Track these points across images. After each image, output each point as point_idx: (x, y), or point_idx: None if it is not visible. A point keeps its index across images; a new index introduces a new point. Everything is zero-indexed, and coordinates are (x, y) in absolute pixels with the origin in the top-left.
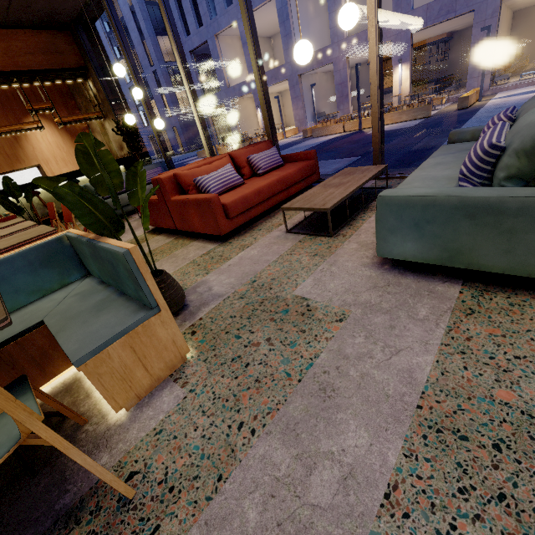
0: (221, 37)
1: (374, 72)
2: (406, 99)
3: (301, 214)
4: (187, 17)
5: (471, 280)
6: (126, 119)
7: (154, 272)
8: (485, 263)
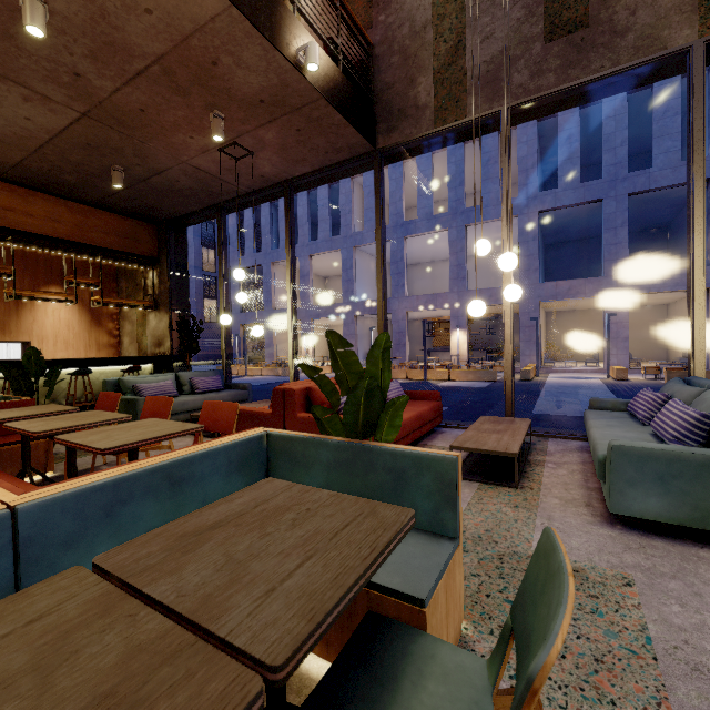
0: (278, 265)
1: (508, 335)
2: (466, 361)
3: None
4: (247, 241)
5: None
6: (222, 319)
7: None
8: None
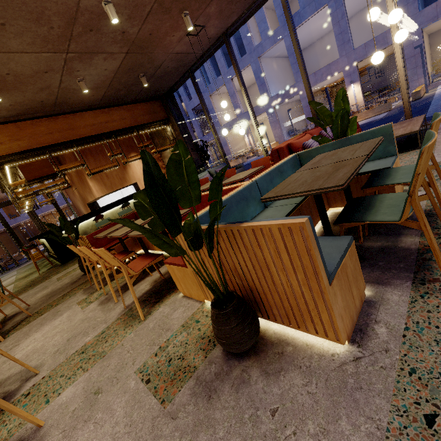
0: (213, 96)
1: (400, 67)
2: (363, 105)
3: None
4: (189, 89)
5: None
6: (223, 132)
7: None
8: None
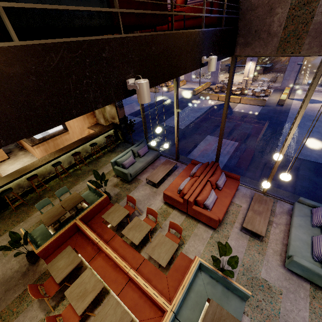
0: None
1: (276, 166)
2: (250, 83)
3: (240, 215)
4: None
5: (311, 282)
6: (152, 144)
7: (222, 270)
8: (318, 284)
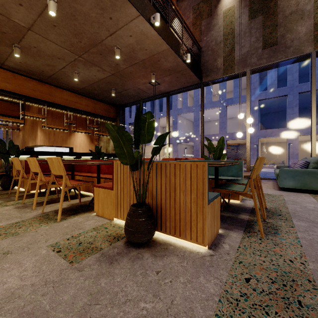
0: None
1: (248, 145)
2: None
3: None
4: (132, 112)
5: (310, 193)
6: None
7: None
8: (313, 187)
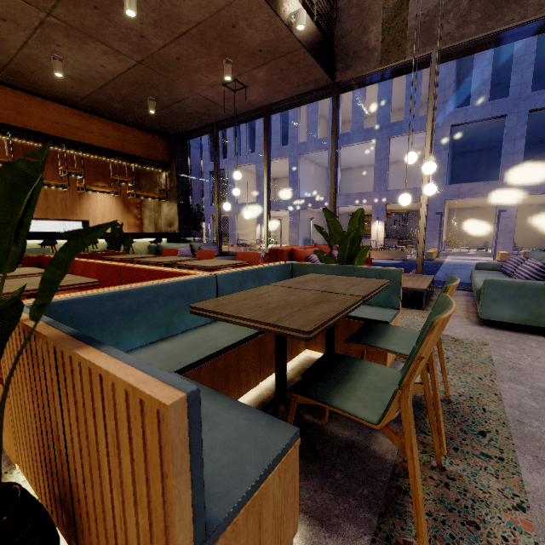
0: (239, 169)
1: (423, 219)
2: (382, 245)
3: None
4: None
5: None
6: (225, 206)
7: None
8: None
